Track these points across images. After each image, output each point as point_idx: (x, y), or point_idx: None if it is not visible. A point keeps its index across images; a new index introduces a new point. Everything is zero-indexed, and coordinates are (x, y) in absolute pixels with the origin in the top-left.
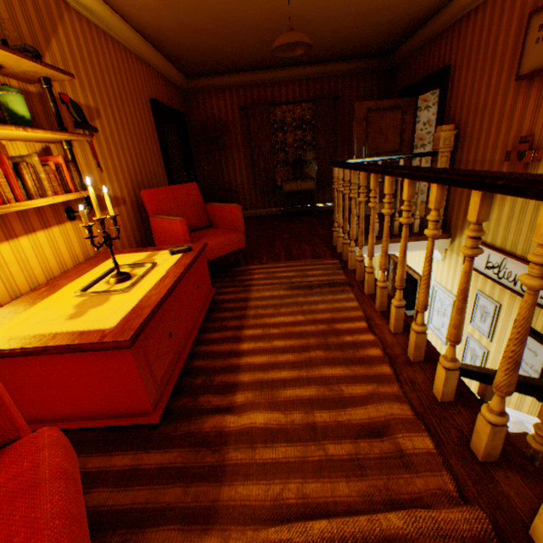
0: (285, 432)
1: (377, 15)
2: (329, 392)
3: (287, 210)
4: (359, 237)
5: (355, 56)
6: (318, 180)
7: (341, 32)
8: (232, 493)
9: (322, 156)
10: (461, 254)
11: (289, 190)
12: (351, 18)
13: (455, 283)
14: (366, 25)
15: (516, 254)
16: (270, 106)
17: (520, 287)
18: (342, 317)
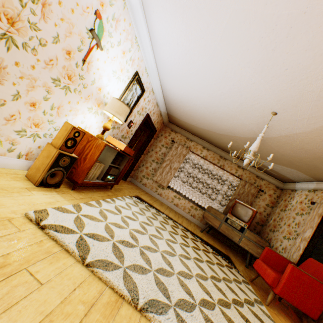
0: None
1: None
2: None
3: None
4: None
5: None
6: None
7: None
8: None
9: None
10: None
11: None
12: None
13: None
14: None
15: None
16: None
17: None
18: None
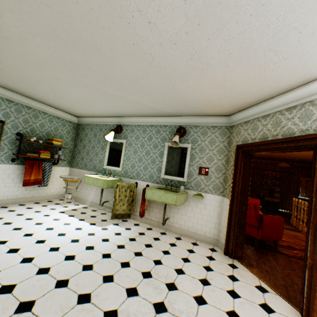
0: (288, 242)
1: (310, 158)
2: (297, 241)
3: (264, 207)
4: (303, 219)
5: (301, 162)
6: (279, 199)
7: (296, 158)
8: (280, 242)
9: (282, 191)
10: None
11: (266, 199)
12: (301, 157)
13: None
14: (306, 159)
15: None
16: (262, 169)
17: None
18: (298, 235)
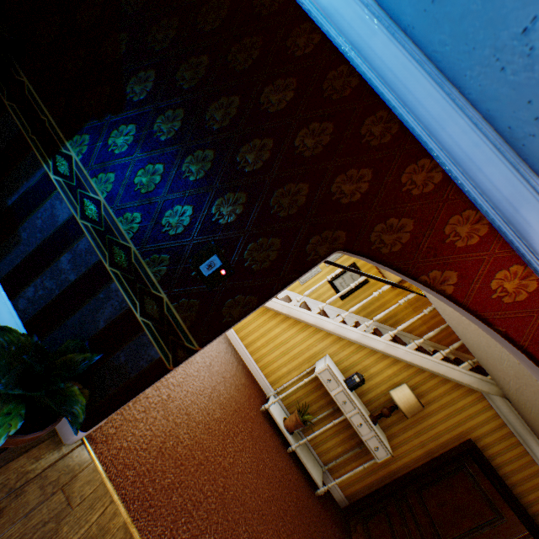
0: None
1: None
2: None
3: None
4: None
5: None
6: None
7: None
8: None
9: None
10: None
11: None
12: None
13: None
14: None
15: None
16: None
17: None
18: None
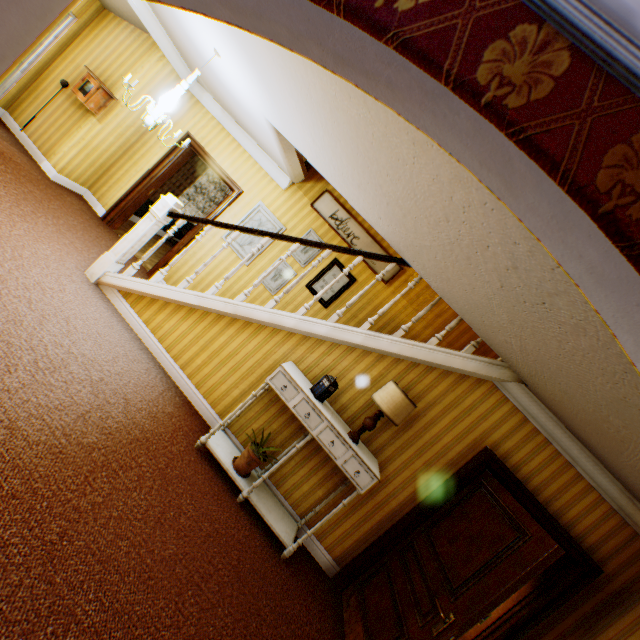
0: None
1: None
2: None
3: None
4: None
5: None
6: None
7: None
8: None
9: None
10: (310, 197)
11: None
12: None
13: (289, 215)
14: None
15: (358, 220)
16: None
17: (351, 240)
18: None
